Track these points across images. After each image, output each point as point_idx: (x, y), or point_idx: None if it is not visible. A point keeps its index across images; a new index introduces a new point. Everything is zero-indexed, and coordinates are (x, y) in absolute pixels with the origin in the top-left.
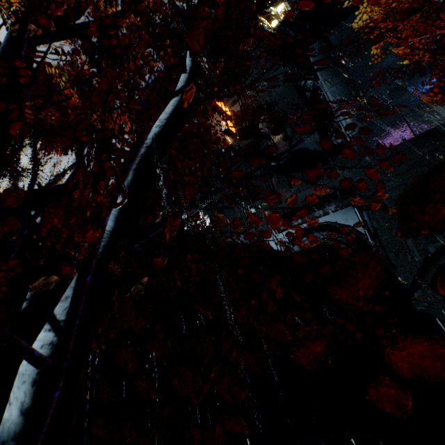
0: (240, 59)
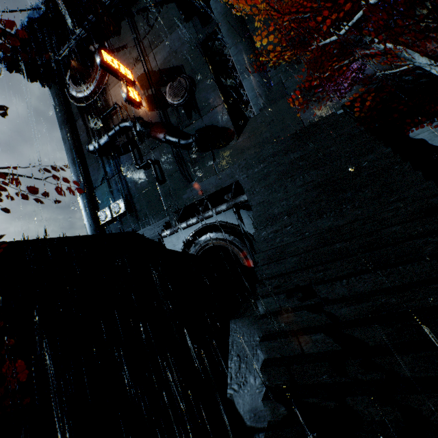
0: (139, 3)
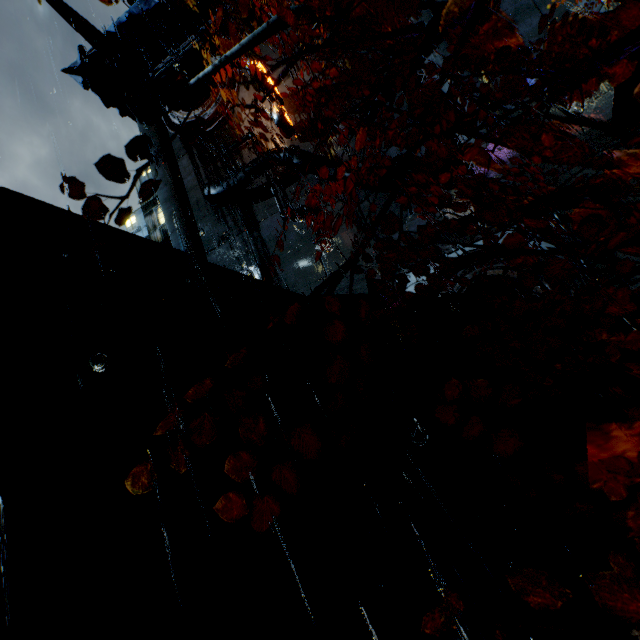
0: (289, 5)
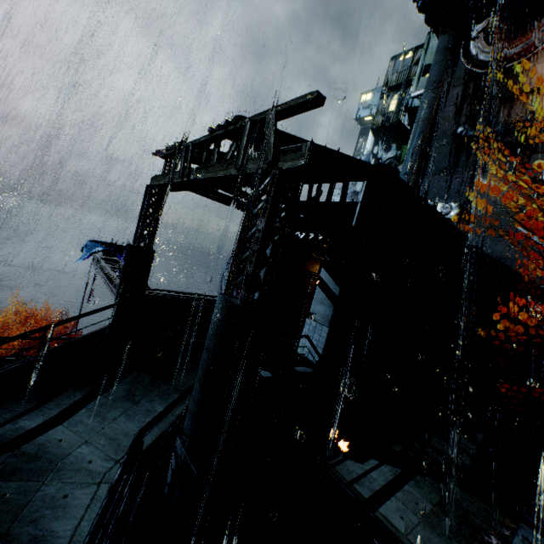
0: None
